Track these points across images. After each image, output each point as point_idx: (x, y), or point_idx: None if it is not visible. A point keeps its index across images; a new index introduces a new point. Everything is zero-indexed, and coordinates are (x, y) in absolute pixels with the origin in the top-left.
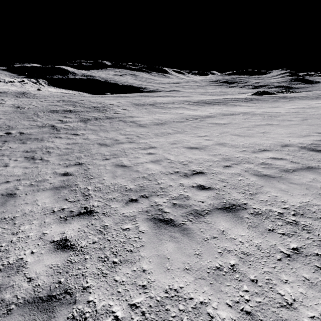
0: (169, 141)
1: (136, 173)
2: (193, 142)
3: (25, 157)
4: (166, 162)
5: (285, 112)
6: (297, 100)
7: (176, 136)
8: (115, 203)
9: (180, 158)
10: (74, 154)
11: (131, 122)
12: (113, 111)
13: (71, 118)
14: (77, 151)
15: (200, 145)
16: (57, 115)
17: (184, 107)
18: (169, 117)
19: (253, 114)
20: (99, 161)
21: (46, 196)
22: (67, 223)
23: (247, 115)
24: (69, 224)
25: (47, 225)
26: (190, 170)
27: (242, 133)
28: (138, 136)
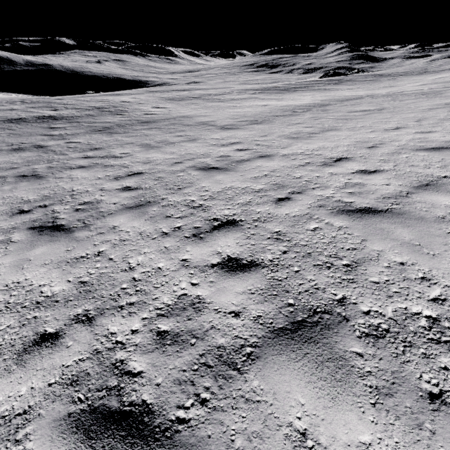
0: (347, 143)
1: None
2: (406, 139)
3: (30, 227)
4: None
5: (430, 88)
6: (403, 77)
7: (339, 135)
8: None
9: None
10: (166, 199)
11: (200, 124)
12: (139, 111)
13: (67, 128)
14: (165, 190)
15: (440, 142)
16: (30, 126)
17: (255, 97)
18: (257, 111)
19: (385, 95)
20: (270, 207)
21: (318, 397)
22: None
23: (381, 97)
24: None
25: None
26: None
27: None
28: (258, 143)
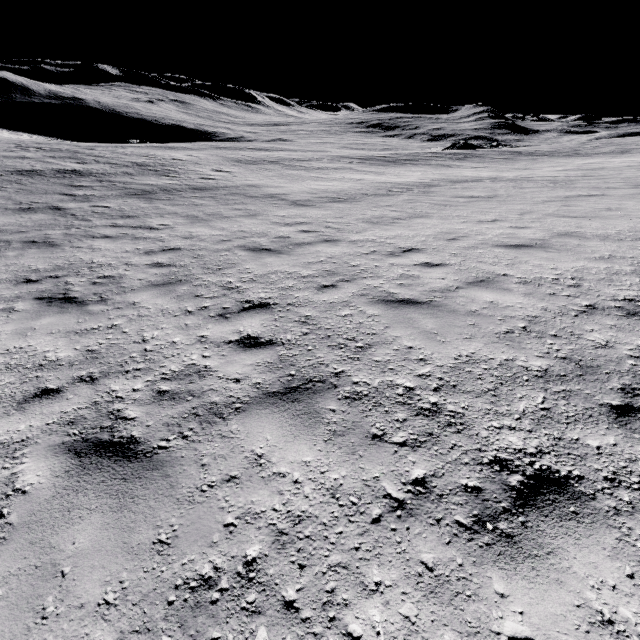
0: (428, 233)
1: (481, 319)
2: (493, 233)
3: (38, 297)
4: (516, 284)
5: (565, 176)
6: (546, 158)
7: (426, 224)
8: (583, 429)
9: (531, 270)
10: (200, 278)
11: (267, 197)
12: (194, 173)
13: (95, 188)
14: (201, 270)
15: (525, 240)
16: (46, 181)
17: (350, 167)
18: (345, 186)
19: (509, 179)
20: (310, 293)
21: (283, 435)
22: (538, 555)
23: (503, 182)
24: (557, 559)
25: (462, 584)
26: (618, 299)
27: (565, 211)
28: (328, 226)
